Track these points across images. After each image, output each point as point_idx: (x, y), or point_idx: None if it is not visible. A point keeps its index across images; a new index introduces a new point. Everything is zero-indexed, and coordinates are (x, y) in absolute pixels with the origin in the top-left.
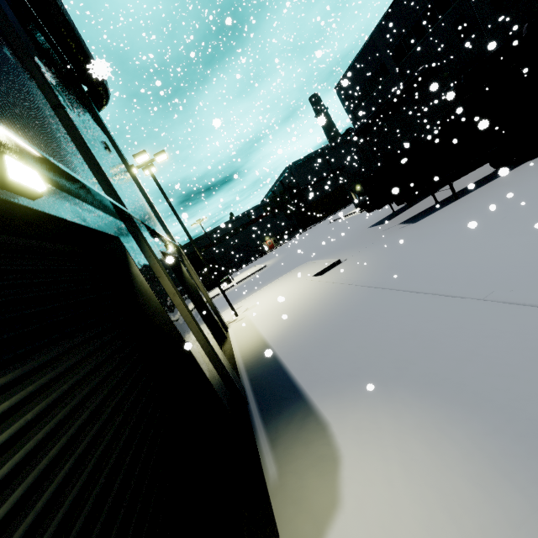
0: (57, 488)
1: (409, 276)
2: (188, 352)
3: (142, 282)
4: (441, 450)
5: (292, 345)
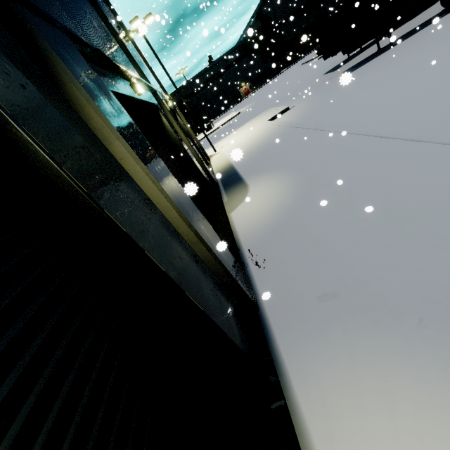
0: (171, 170)
1: (318, 119)
2: (191, 158)
3: (168, 125)
4: (278, 183)
5: (243, 162)
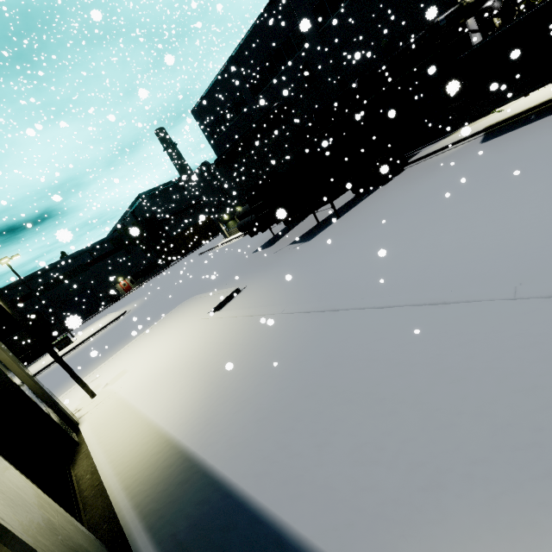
0: None
1: (353, 291)
2: None
3: None
4: None
5: (236, 437)
